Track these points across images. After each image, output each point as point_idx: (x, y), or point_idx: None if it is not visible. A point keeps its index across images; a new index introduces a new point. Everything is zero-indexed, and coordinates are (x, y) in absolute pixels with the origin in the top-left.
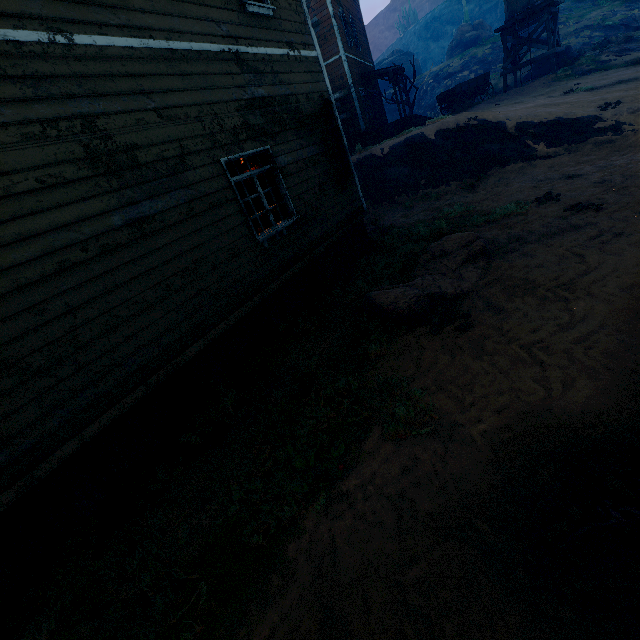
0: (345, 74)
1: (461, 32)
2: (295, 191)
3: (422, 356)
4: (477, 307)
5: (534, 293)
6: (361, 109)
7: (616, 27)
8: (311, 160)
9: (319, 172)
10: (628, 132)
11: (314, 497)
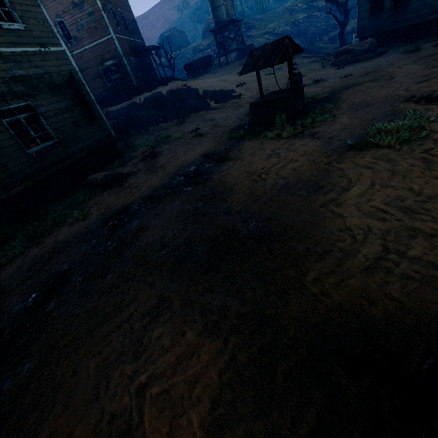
0: (117, 48)
1: (208, 23)
2: (55, 126)
3: (100, 198)
4: (132, 178)
5: (152, 170)
6: (132, 71)
7: (279, 35)
8: (66, 109)
9: (73, 115)
10: (242, 99)
11: (33, 246)
